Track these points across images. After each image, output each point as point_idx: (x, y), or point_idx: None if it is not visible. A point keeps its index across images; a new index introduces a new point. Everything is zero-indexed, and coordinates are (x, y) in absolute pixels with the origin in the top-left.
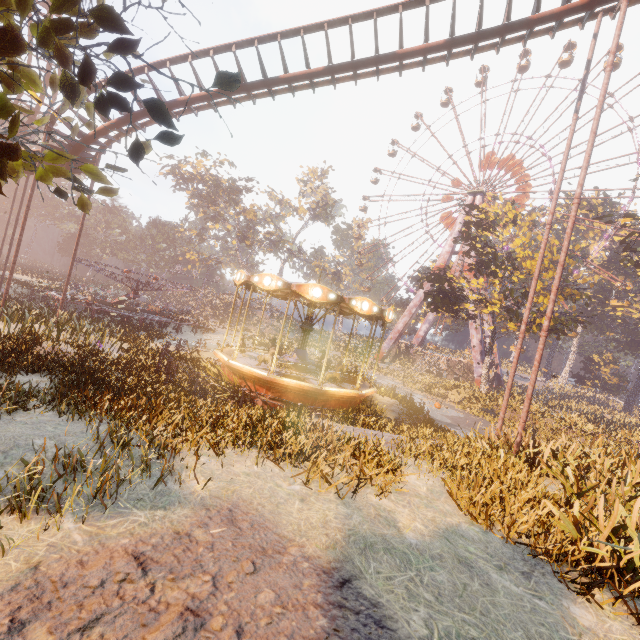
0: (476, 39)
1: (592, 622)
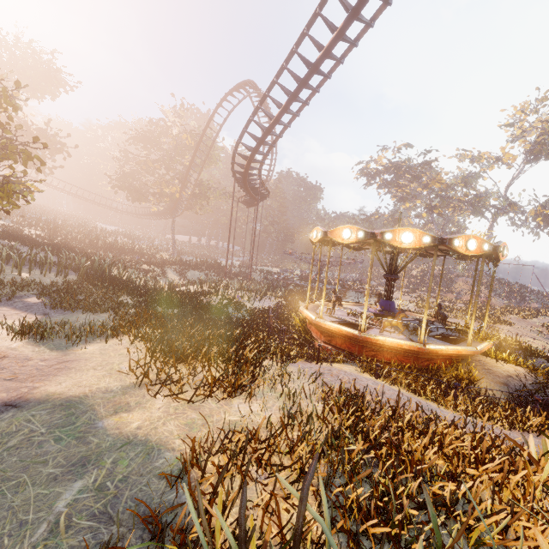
0: None
1: None
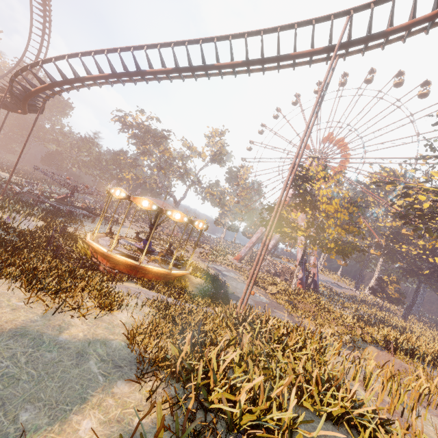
0: (260, 62)
1: (122, 391)
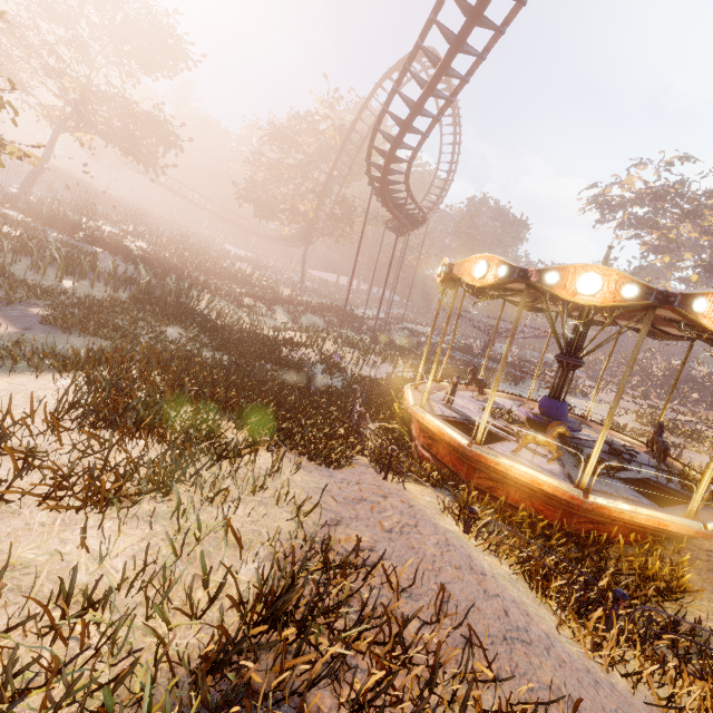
0: None
1: None
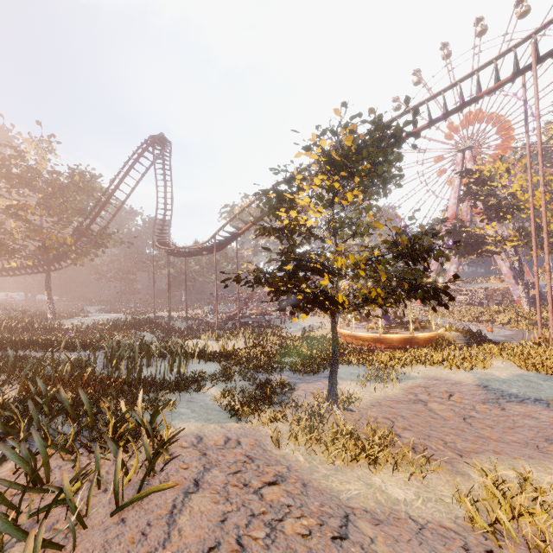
0: (446, 117)
1: None
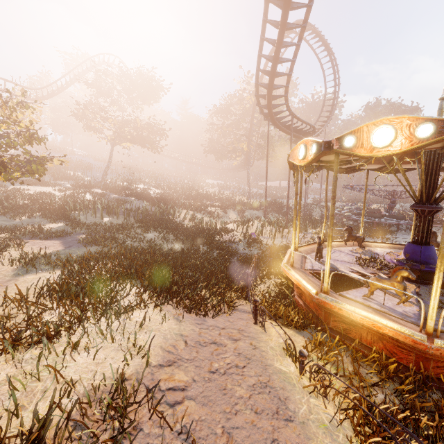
0: None
1: None
